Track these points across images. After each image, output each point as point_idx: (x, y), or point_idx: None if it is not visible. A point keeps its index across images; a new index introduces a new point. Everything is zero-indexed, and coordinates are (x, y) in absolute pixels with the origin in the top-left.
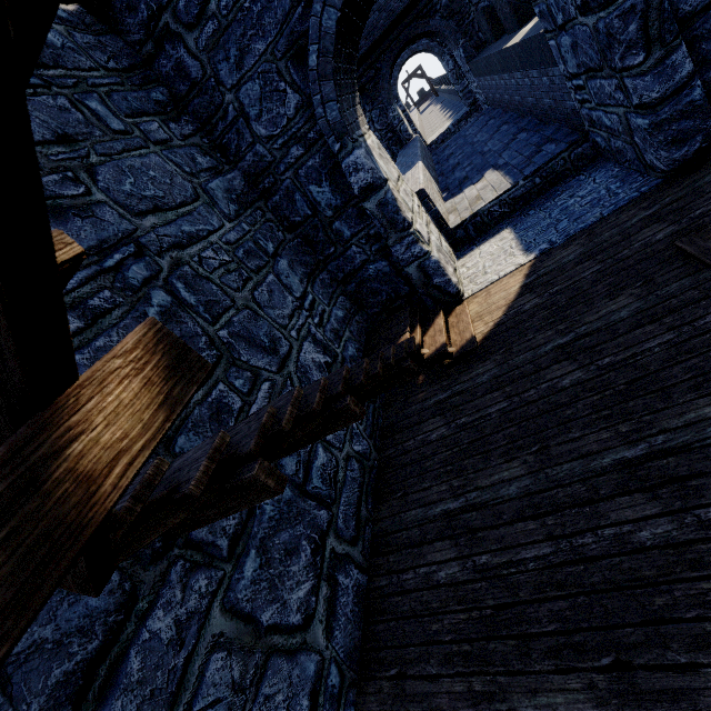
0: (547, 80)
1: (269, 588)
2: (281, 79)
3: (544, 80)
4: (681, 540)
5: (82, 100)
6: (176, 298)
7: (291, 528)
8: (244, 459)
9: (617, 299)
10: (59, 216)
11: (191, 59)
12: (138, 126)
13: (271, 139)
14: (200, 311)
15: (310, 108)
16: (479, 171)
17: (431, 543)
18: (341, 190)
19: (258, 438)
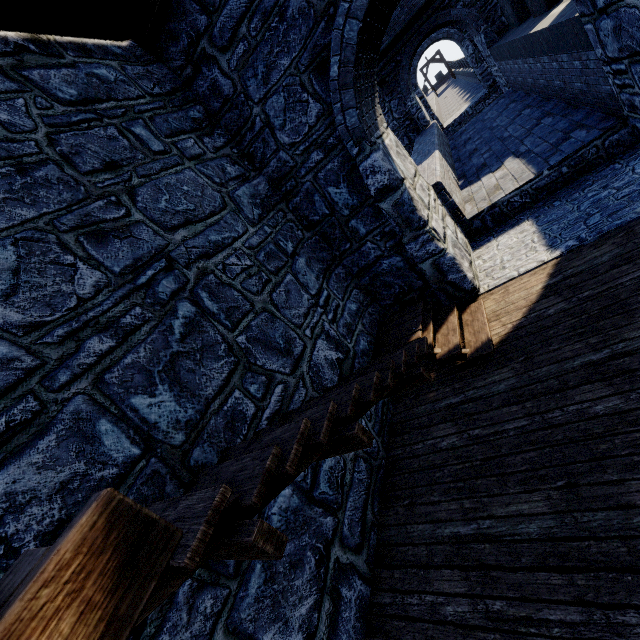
0: (579, 64)
1: (272, 605)
2: (304, 90)
3: (576, 64)
4: None
5: (129, 127)
6: (199, 308)
7: (297, 538)
8: (246, 508)
9: None
10: (101, 239)
11: (224, 78)
12: (176, 144)
13: (293, 146)
14: (221, 319)
15: (330, 115)
16: (498, 158)
17: (439, 569)
18: (358, 191)
19: (260, 487)
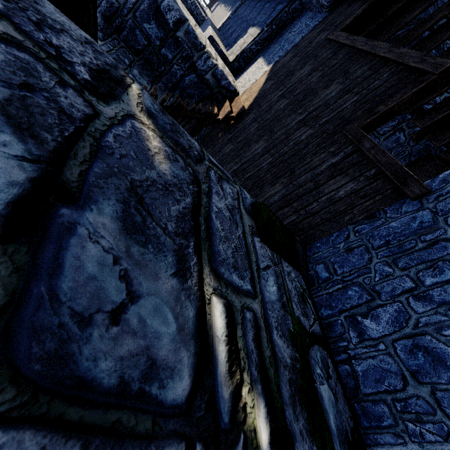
0: None
1: None
2: None
3: None
4: (313, 133)
5: None
6: None
7: None
8: None
9: (303, 68)
10: None
11: None
12: None
13: None
14: None
15: None
16: (245, 30)
17: None
18: (163, 26)
19: None
